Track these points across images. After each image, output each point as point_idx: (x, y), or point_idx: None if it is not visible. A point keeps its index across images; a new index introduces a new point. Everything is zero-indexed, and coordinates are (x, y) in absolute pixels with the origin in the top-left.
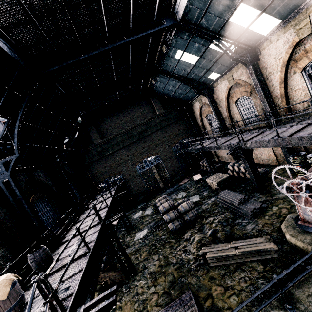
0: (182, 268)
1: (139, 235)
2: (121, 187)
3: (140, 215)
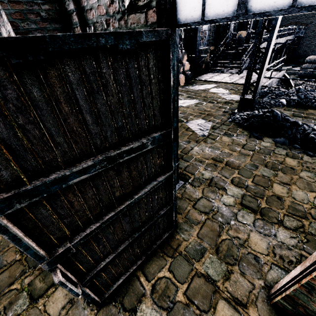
0: None
1: None
2: (295, 40)
3: (288, 68)
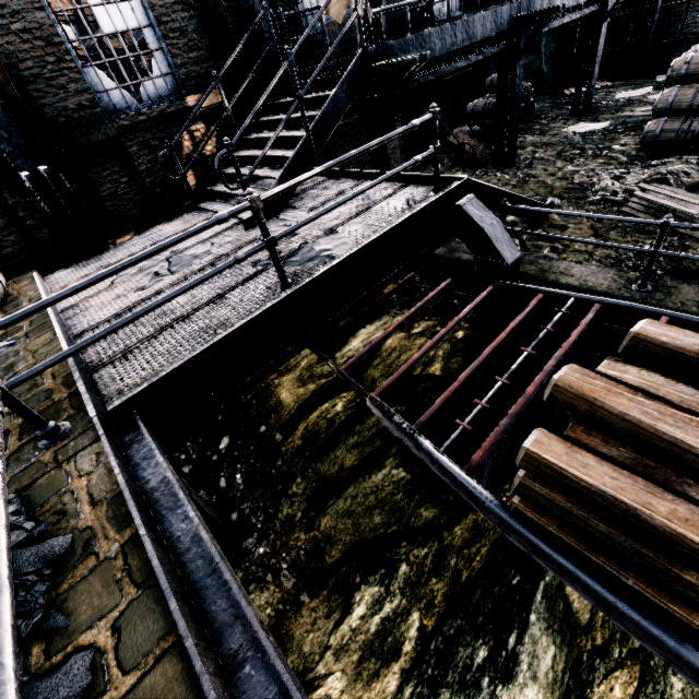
0: (576, 191)
1: (581, 127)
2: None
3: (636, 96)
